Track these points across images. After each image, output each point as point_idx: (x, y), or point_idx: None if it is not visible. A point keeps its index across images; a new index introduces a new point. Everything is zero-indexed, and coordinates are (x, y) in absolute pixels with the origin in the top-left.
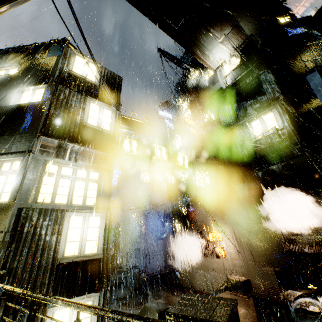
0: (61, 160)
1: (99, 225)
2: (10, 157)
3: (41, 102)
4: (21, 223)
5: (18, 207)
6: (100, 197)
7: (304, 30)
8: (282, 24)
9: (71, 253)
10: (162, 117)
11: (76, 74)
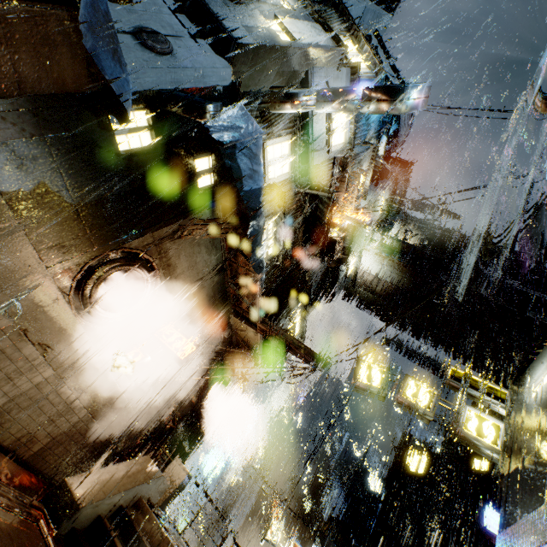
0: None
1: None
2: None
3: None
4: None
5: None
6: None
7: None
8: None
9: None
10: None
11: None
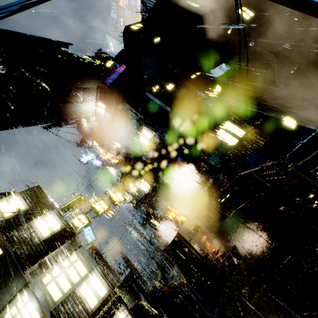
0: (48, 270)
1: (98, 278)
2: (18, 297)
3: (3, 252)
4: (58, 317)
5: (48, 313)
6: (87, 265)
7: (125, 67)
8: (110, 68)
9: (94, 304)
10: (87, 162)
11: (10, 216)
